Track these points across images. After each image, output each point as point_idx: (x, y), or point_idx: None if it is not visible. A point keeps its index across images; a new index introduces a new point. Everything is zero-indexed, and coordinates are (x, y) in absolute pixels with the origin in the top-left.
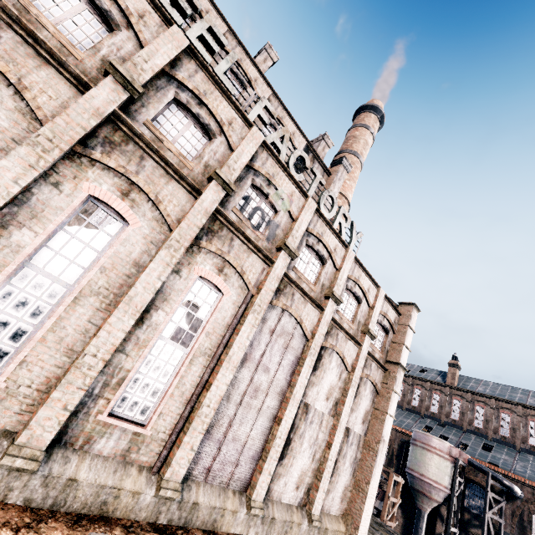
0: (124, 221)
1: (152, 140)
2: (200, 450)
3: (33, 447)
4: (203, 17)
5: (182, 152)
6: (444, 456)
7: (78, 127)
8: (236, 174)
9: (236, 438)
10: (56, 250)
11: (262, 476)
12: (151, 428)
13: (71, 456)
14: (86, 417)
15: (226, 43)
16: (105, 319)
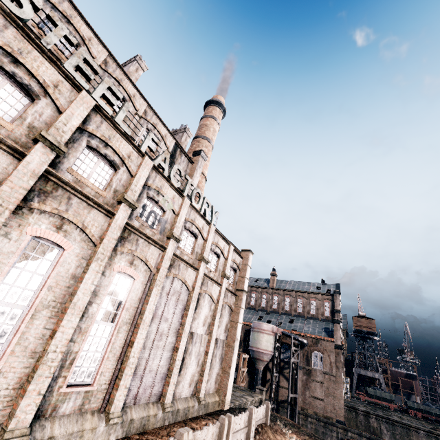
0: (59, 247)
1: (74, 181)
2: (129, 386)
3: (20, 428)
4: (103, 80)
5: (96, 184)
6: (269, 333)
7: (20, 189)
8: (137, 194)
9: (151, 370)
10: (11, 284)
11: (170, 387)
12: (96, 384)
13: (45, 423)
14: (51, 394)
15: (122, 96)
16: (57, 323)
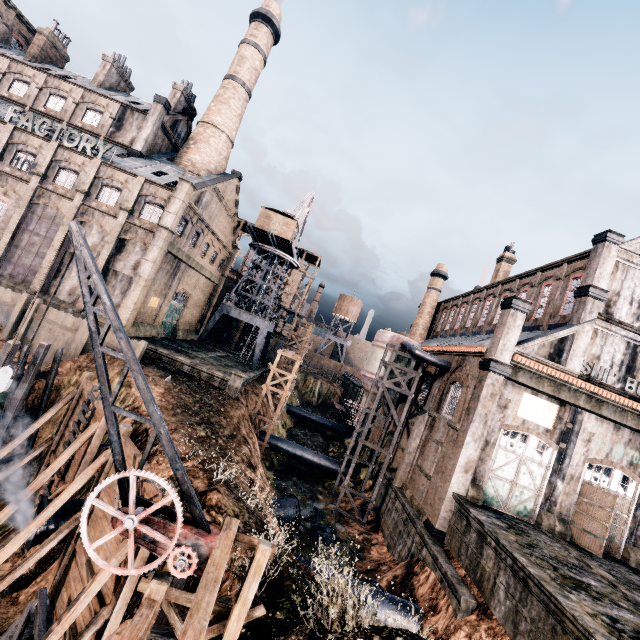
0: None
1: None
2: (6, 266)
3: None
4: None
5: None
6: (382, 346)
7: None
8: (1, 150)
9: (24, 264)
10: None
11: (36, 280)
12: None
13: None
14: None
15: None
16: None
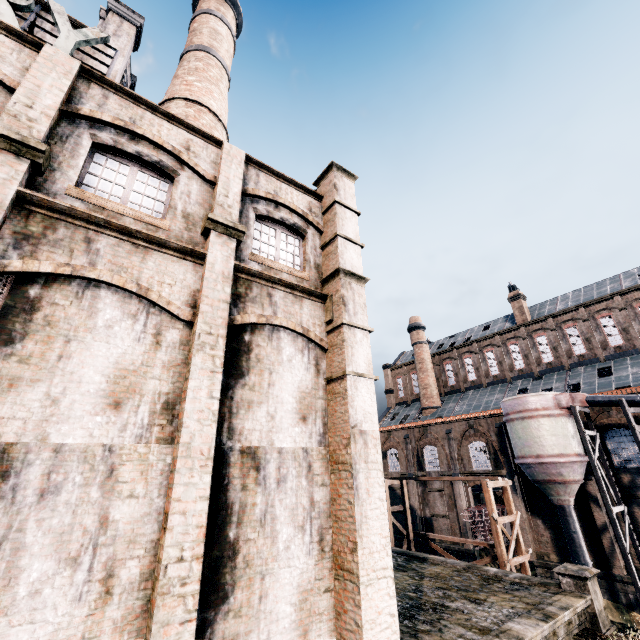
0: None
1: None
2: None
3: None
4: None
5: None
6: (554, 414)
7: None
8: None
9: None
10: None
11: None
12: None
13: None
14: None
15: None
16: None
